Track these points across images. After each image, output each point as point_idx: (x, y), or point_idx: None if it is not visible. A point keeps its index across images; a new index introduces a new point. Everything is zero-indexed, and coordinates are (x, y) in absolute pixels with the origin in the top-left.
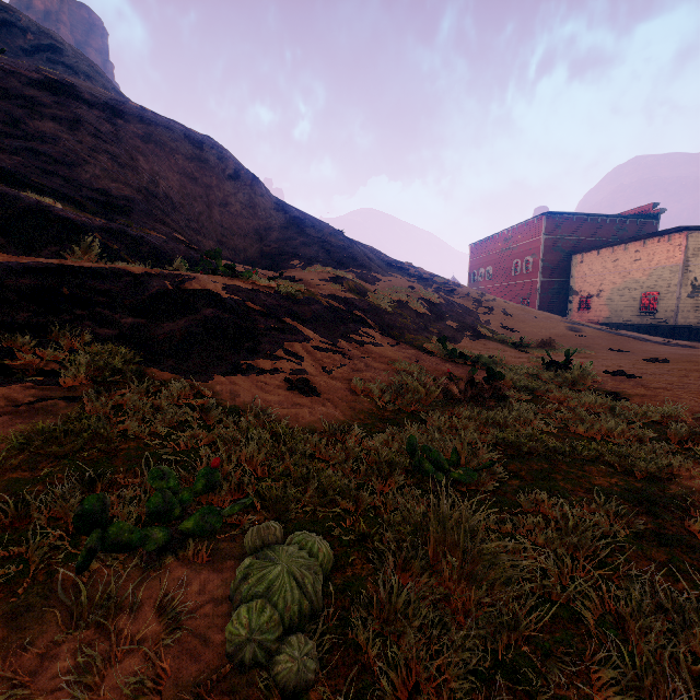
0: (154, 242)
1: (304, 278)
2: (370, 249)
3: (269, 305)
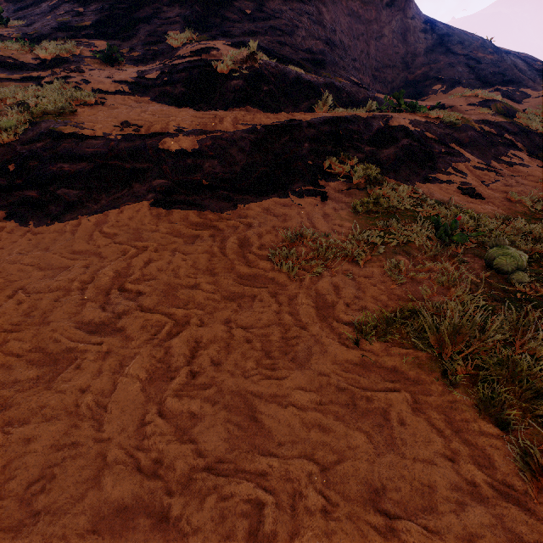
0: (347, 88)
1: (453, 105)
2: (522, 58)
3: (439, 134)
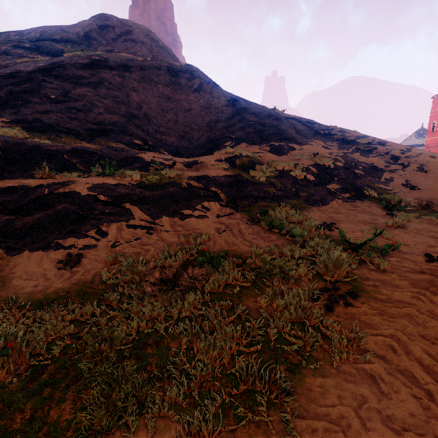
0: (105, 152)
1: (205, 161)
2: (303, 122)
3: (118, 195)
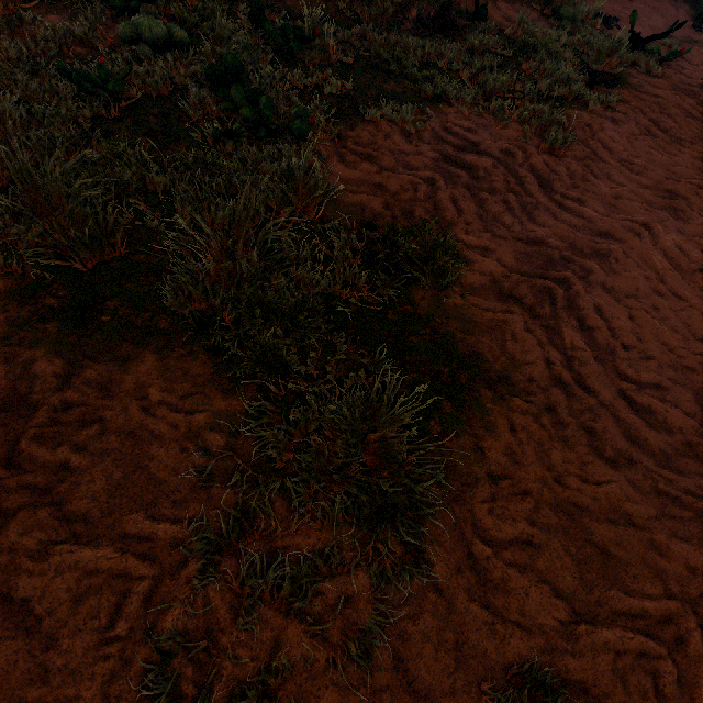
0: None
1: None
2: None
3: None
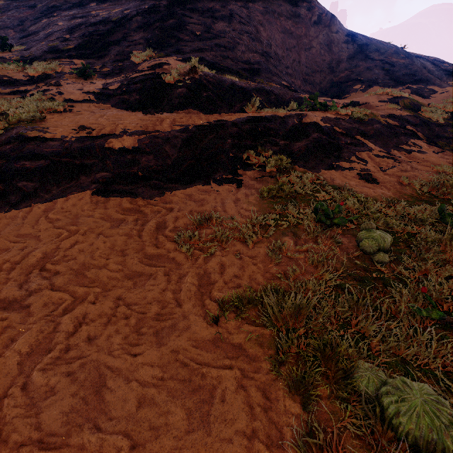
0: (276, 91)
1: (366, 102)
2: (431, 61)
3: (346, 128)
